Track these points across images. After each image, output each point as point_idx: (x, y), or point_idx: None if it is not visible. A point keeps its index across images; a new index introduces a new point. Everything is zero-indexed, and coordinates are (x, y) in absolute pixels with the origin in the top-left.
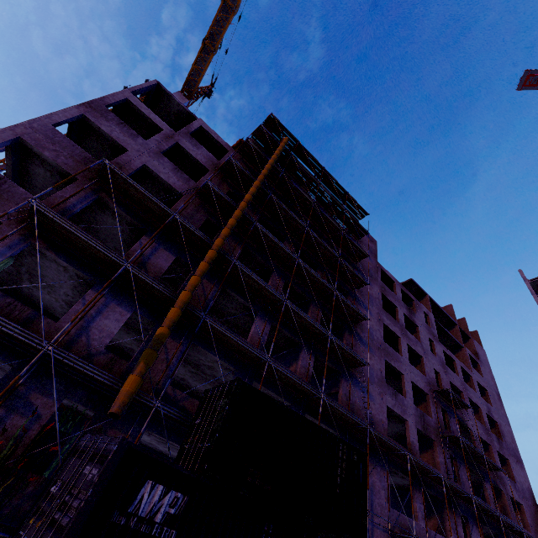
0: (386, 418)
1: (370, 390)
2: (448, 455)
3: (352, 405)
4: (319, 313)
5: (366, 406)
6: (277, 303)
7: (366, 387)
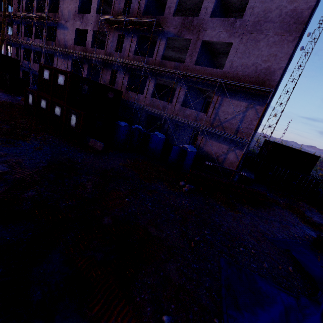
0: (74, 36)
1: (68, 26)
2: (117, 36)
3: (59, 40)
4: (48, 2)
5: (65, 36)
6: (27, 17)
7: (66, 25)
